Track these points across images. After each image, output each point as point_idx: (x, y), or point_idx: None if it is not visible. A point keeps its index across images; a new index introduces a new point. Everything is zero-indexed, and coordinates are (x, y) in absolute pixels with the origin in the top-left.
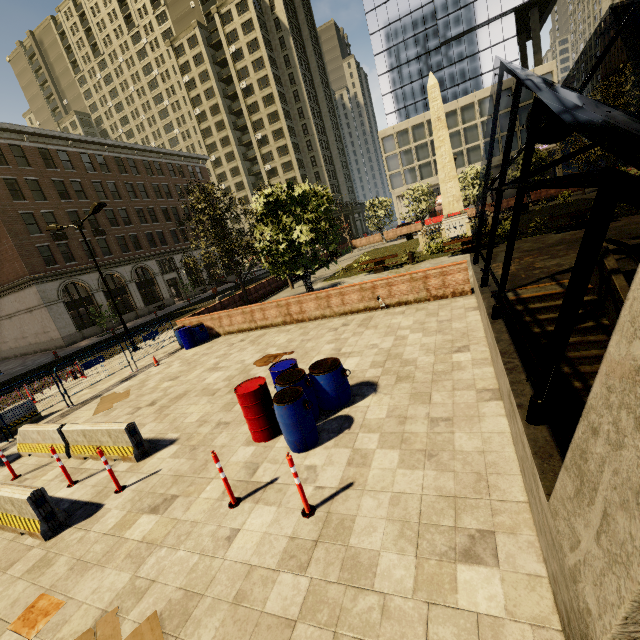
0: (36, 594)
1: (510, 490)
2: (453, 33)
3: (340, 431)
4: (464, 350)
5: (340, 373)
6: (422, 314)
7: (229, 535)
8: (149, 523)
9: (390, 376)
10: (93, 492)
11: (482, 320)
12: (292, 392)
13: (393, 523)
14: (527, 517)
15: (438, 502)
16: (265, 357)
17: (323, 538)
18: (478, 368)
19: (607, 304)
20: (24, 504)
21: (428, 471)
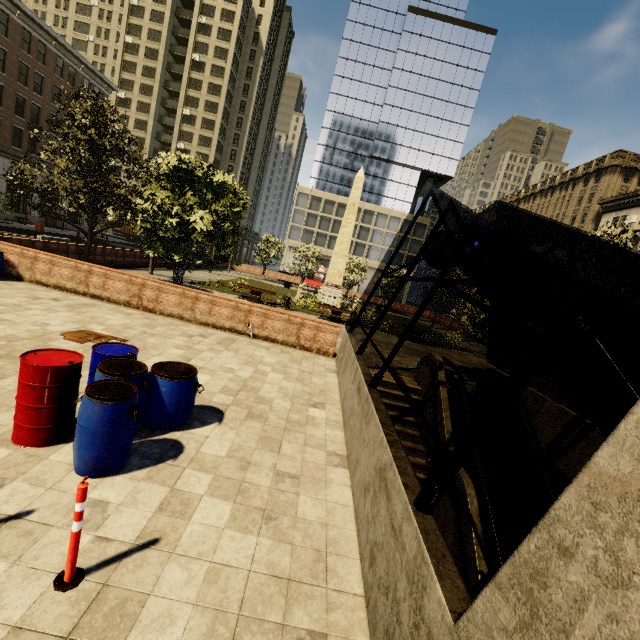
0: None
1: (348, 578)
2: (381, 155)
3: (161, 459)
4: (320, 407)
5: (192, 386)
6: (286, 357)
7: None
8: None
9: (241, 409)
10: None
11: (341, 384)
12: (121, 388)
13: (203, 612)
14: (362, 616)
15: (268, 585)
16: (83, 332)
17: (80, 633)
18: (331, 429)
19: (428, 407)
20: None
21: (263, 538)
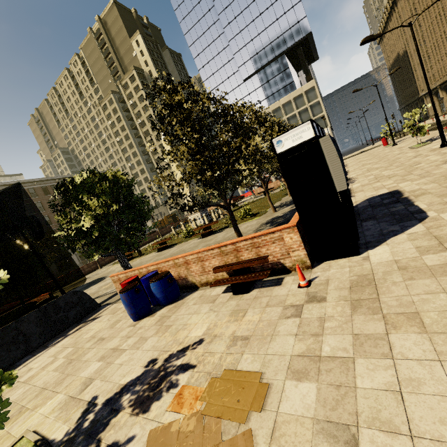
0: None
1: None
2: (249, 73)
3: None
4: None
5: None
6: None
7: None
8: None
9: None
10: None
11: None
12: None
13: None
14: None
15: None
16: None
17: None
18: None
19: None
20: None
21: None
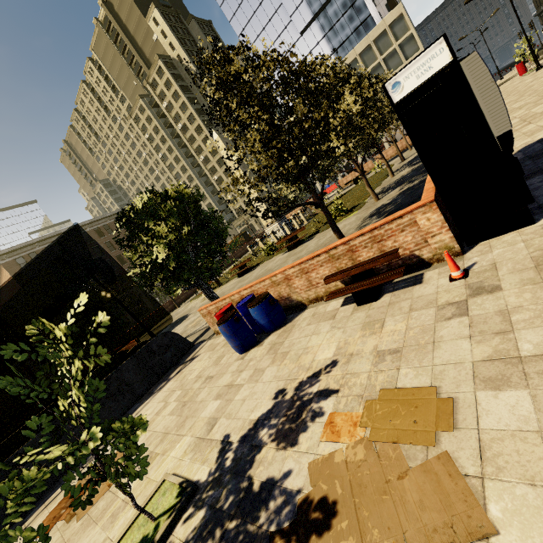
0: None
1: None
2: (306, 21)
3: None
4: None
5: None
6: None
7: None
8: None
9: None
10: None
11: None
12: None
13: None
14: None
15: None
16: None
17: None
18: None
19: None
20: None
21: None
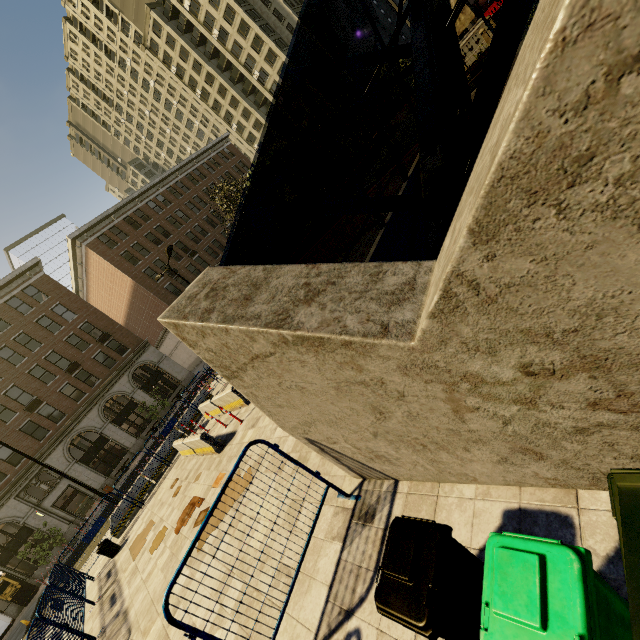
0: (218, 474)
1: None
2: None
3: None
4: None
5: None
6: None
7: (276, 427)
8: (251, 433)
9: None
10: (233, 427)
11: None
12: None
13: None
14: None
15: None
16: None
17: None
18: None
19: None
20: (201, 441)
21: None
